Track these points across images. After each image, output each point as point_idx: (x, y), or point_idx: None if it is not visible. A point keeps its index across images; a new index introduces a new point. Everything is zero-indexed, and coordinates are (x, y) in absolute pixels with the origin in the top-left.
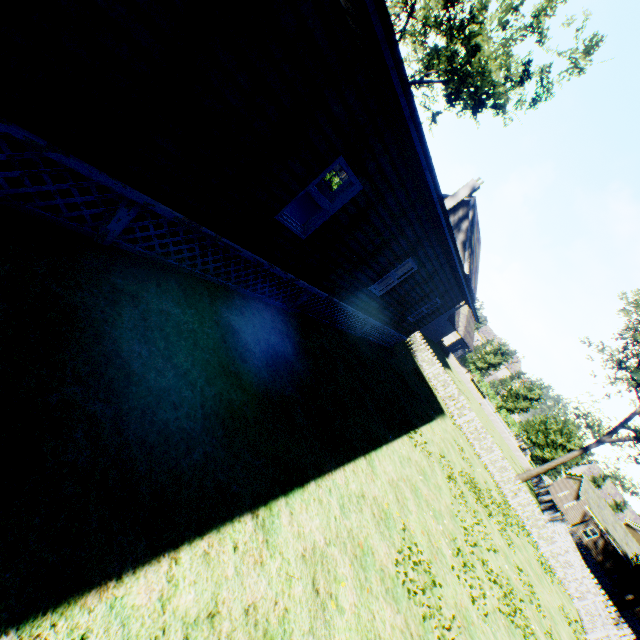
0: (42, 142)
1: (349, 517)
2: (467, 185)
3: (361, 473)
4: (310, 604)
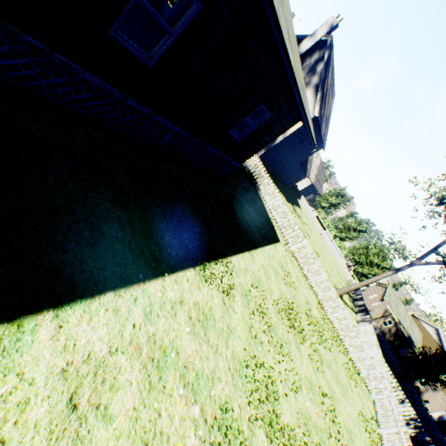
0: None
1: None
2: (326, 23)
3: None
4: None
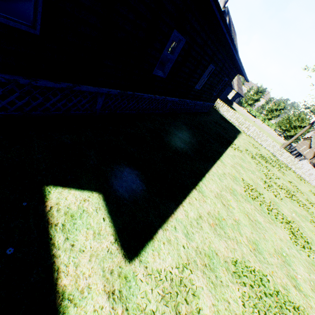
0: (71, 85)
1: (223, 182)
2: (221, 1)
3: (220, 166)
4: (224, 208)
